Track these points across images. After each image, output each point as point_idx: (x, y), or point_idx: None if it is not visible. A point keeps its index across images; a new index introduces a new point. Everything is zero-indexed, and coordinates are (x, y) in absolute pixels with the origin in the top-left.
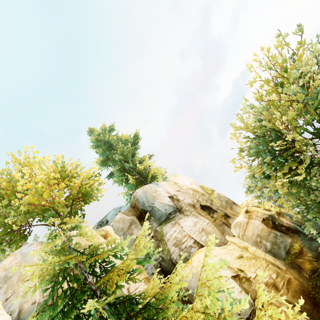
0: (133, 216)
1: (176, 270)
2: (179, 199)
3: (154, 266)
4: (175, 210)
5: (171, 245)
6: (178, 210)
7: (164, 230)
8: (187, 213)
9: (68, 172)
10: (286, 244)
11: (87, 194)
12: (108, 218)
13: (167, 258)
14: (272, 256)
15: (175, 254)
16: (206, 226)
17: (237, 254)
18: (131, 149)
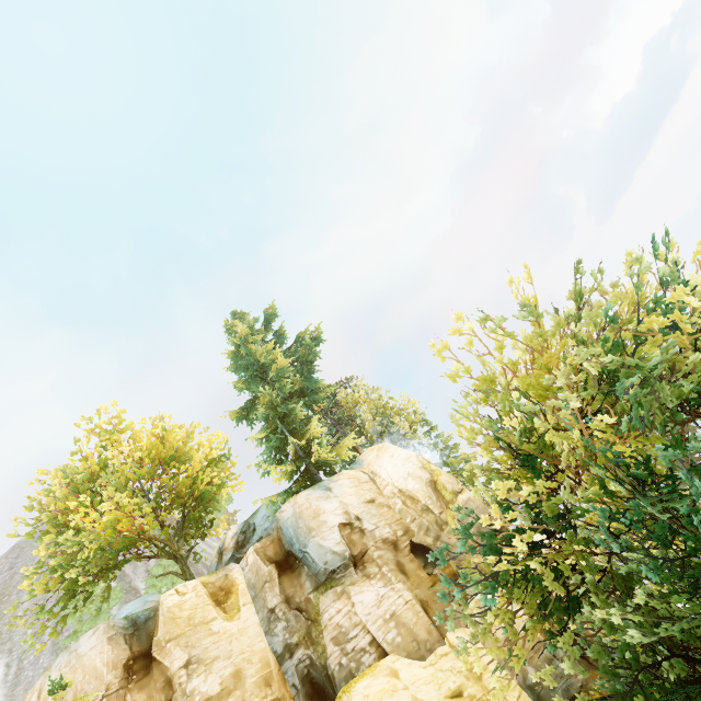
0: (271, 564)
1: (332, 690)
2: (365, 530)
3: (296, 673)
4: (346, 564)
5: (329, 640)
6: (357, 556)
7: (320, 604)
8: (371, 569)
9: (174, 451)
10: (571, 682)
11: (205, 497)
12: (256, 522)
13: (319, 663)
14: (534, 700)
15: (333, 660)
16: (402, 609)
17: (453, 685)
18: (296, 380)
